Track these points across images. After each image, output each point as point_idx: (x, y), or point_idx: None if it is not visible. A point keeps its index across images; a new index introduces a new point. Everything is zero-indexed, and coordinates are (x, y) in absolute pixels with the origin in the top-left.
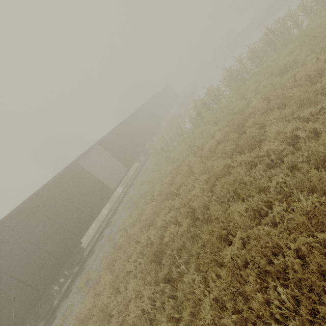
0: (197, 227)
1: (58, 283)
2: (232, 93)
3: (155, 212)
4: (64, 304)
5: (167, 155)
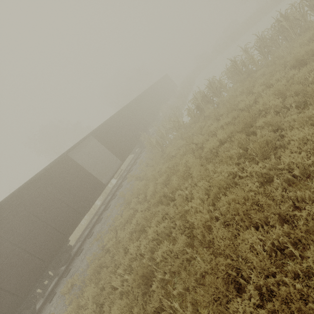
0: (194, 246)
1: (42, 285)
2: (235, 86)
3: (146, 218)
4: (47, 309)
5: (162, 149)
